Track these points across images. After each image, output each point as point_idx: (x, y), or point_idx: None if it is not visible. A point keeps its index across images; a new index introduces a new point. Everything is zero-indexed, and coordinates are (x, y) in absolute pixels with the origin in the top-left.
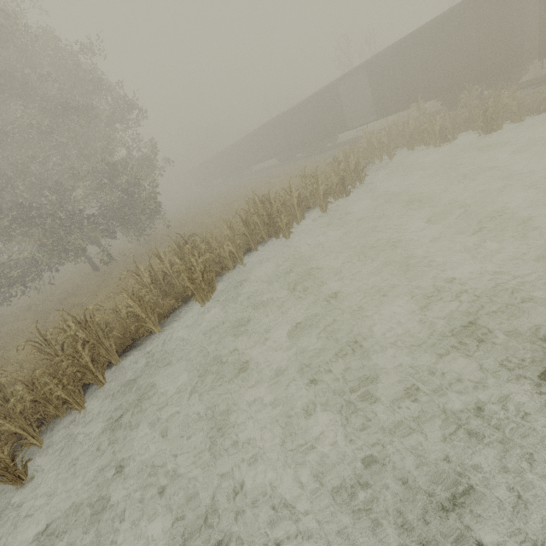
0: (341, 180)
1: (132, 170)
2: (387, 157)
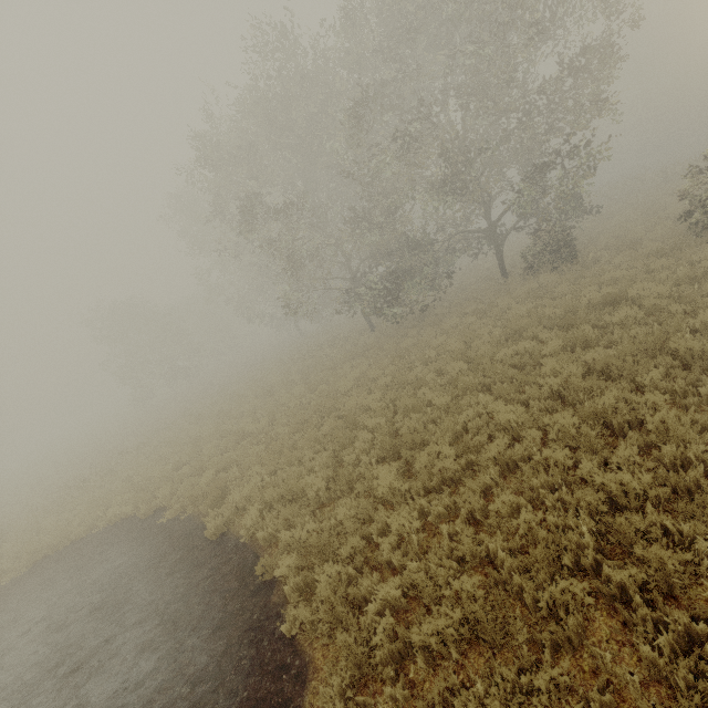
0: None
1: None
2: None
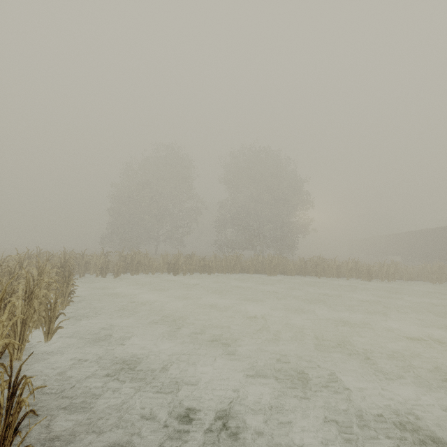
0: (366, 270)
1: (291, 226)
2: (443, 284)
